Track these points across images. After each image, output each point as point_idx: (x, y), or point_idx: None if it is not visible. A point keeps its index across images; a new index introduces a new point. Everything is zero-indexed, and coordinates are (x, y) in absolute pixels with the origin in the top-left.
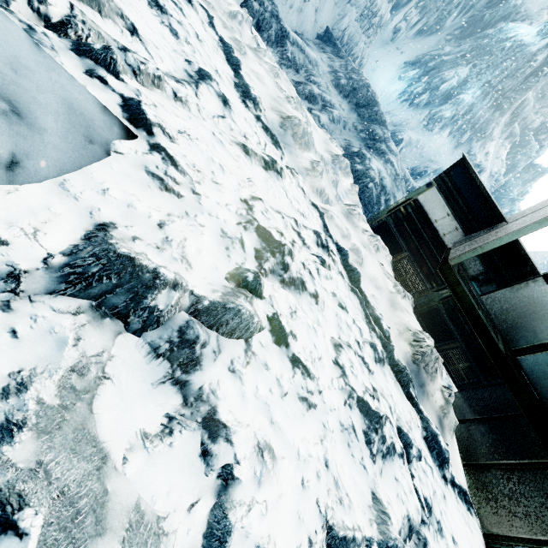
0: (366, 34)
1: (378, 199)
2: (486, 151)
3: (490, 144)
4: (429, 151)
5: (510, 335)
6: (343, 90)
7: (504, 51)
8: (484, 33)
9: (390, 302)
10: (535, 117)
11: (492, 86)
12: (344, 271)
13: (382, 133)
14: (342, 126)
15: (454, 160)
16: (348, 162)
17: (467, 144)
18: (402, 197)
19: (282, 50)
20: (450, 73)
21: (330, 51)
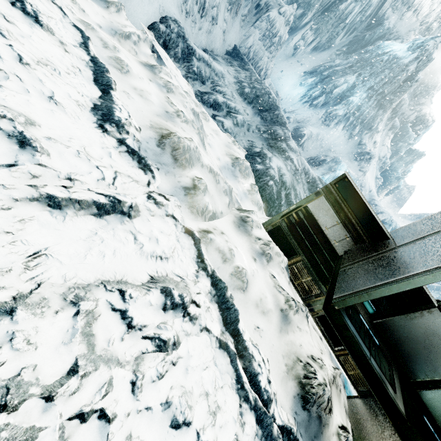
0: (268, 51)
1: (278, 194)
2: (374, 141)
3: (376, 135)
4: (327, 143)
5: (408, 365)
6: (247, 97)
7: (383, 63)
8: (365, 49)
9: (279, 326)
10: (411, 113)
11: (375, 90)
12: (218, 311)
13: (283, 133)
14: (246, 128)
15: (348, 149)
16: (247, 164)
17: (358, 136)
18: (303, 188)
19: (188, 65)
20: (341, 80)
21: (237, 65)
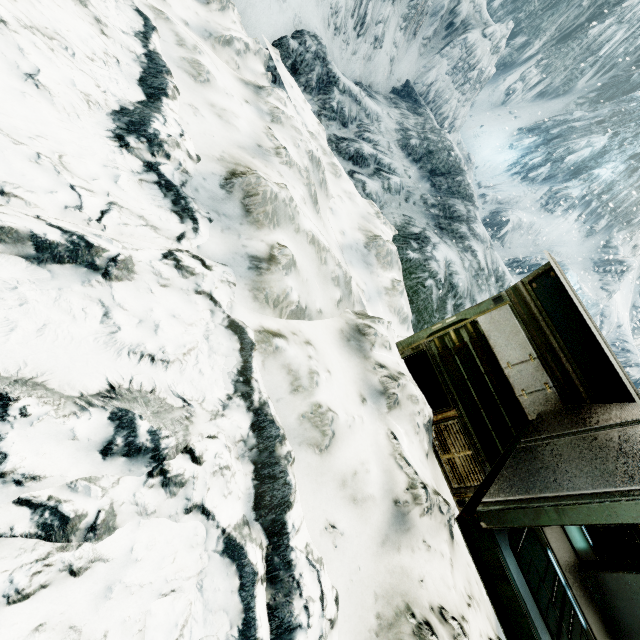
0: (459, 90)
1: (442, 303)
2: (634, 244)
3: (639, 234)
4: (547, 239)
5: None
6: (413, 152)
7: None
8: (630, 96)
9: (383, 531)
10: None
11: None
12: (252, 478)
13: (465, 210)
14: (404, 197)
15: (584, 252)
16: (390, 247)
17: (604, 232)
18: None
19: (324, 99)
20: (581, 142)
21: (406, 107)
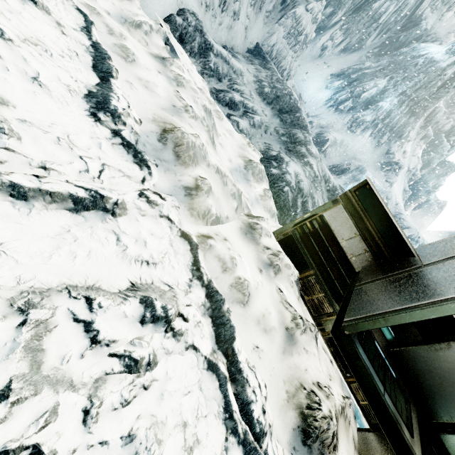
0: (292, 50)
1: (294, 201)
2: (404, 150)
3: (407, 144)
4: (352, 150)
5: (429, 403)
6: (267, 97)
7: (417, 66)
8: (399, 51)
9: (283, 346)
10: (446, 122)
11: (408, 96)
12: (211, 326)
13: (303, 136)
14: (264, 130)
15: (375, 158)
16: (261, 167)
17: (386, 144)
18: (322, 197)
19: (204, 61)
20: (370, 83)
21: (258, 63)
